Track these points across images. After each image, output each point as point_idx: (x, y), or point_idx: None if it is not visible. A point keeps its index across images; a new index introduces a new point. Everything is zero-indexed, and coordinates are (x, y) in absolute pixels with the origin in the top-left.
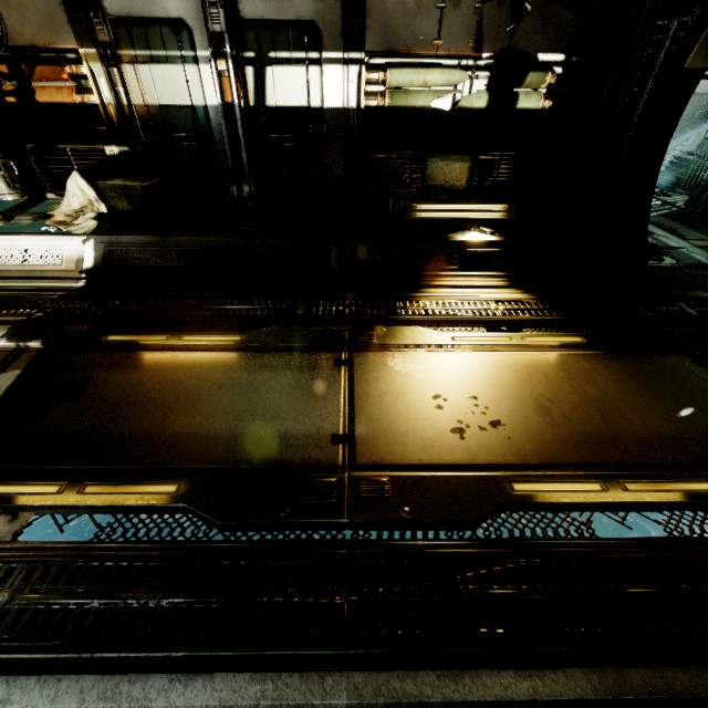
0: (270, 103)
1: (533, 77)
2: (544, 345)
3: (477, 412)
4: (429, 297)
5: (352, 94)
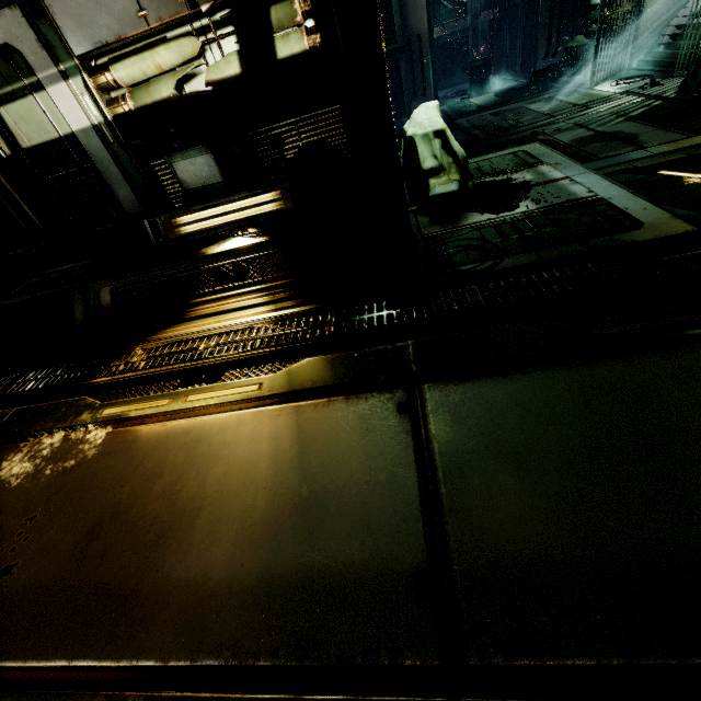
0: (25, 145)
1: (279, 12)
2: (200, 407)
3: (8, 547)
4: (149, 342)
5: (92, 108)
